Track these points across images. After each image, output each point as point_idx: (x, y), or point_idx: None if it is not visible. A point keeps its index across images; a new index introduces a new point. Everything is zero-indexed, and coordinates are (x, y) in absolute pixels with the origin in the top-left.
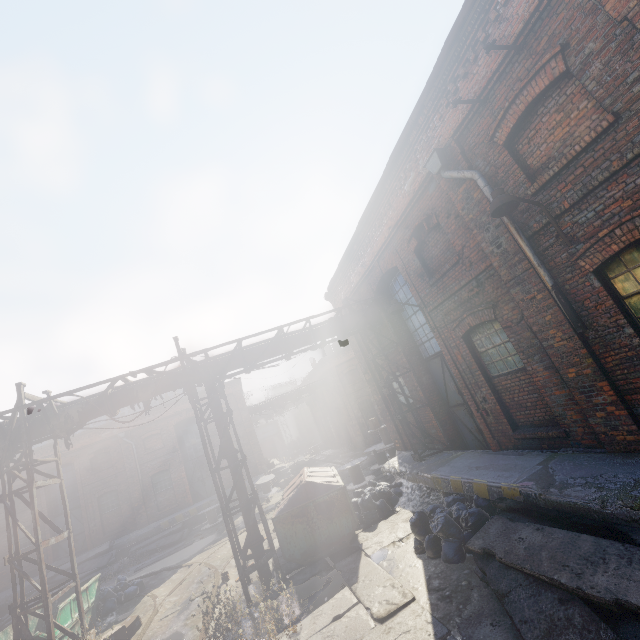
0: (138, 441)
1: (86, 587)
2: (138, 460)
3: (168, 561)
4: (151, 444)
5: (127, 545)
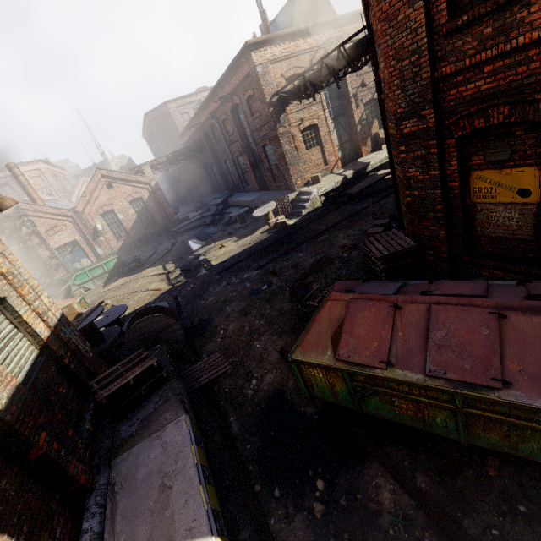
0: (221, 123)
1: (101, 264)
2: (227, 141)
3: (183, 248)
4: (228, 128)
5: (231, 204)
